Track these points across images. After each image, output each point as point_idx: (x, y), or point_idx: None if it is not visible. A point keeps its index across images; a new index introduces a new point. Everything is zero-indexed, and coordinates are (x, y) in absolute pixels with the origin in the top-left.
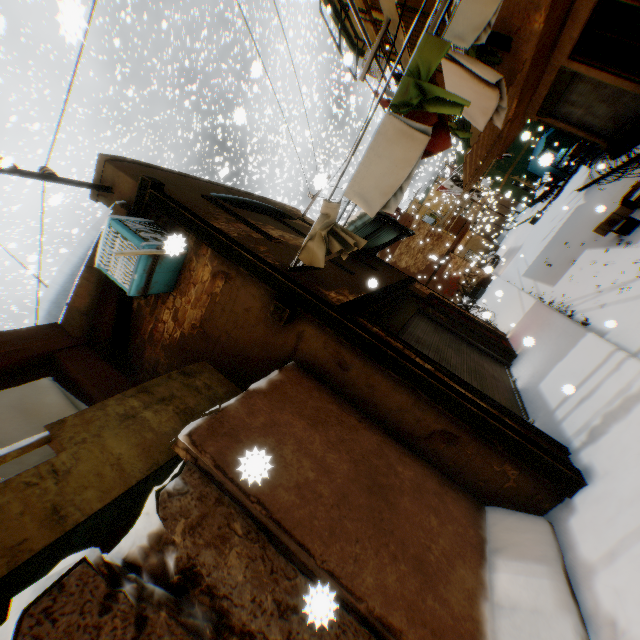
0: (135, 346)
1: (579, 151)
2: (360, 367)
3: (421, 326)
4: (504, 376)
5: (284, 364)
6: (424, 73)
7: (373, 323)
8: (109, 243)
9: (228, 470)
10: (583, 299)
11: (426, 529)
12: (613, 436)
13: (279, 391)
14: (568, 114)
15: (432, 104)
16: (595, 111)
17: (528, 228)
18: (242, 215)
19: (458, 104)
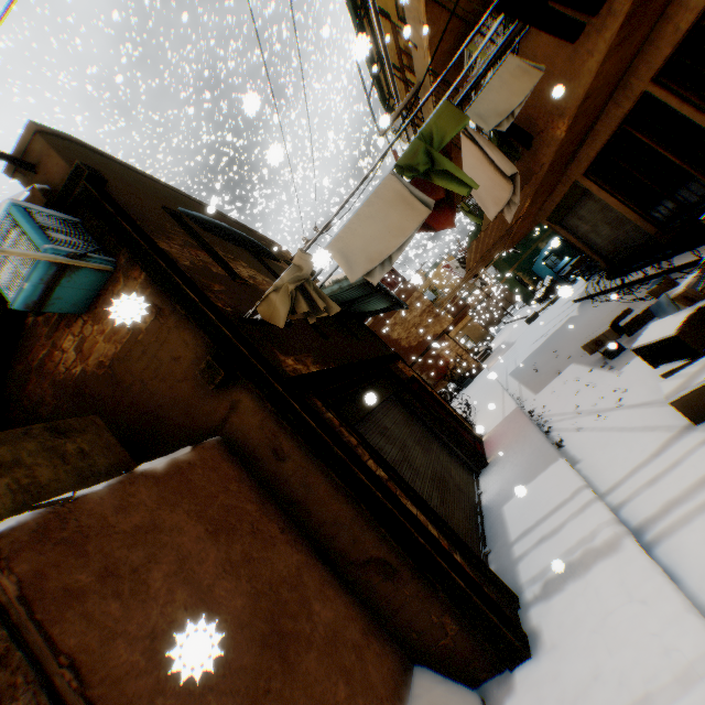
0: (18, 373)
1: (580, 264)
2: (299, 460)
3: (392, 413)
4: (471, 487)
5: (207, 437)
6: (437, 141)
7: (329, 406)
8: (2, 233)
9: (41, 605)
10: (562, 417)
11: (327, 704)
12: (569, 597)
13: (181, 477)
14: (576, 226)
15: (440, 176)
16: (600, 230)
17: (524, 326)
18: (210, 242)
19: (467, 183)
